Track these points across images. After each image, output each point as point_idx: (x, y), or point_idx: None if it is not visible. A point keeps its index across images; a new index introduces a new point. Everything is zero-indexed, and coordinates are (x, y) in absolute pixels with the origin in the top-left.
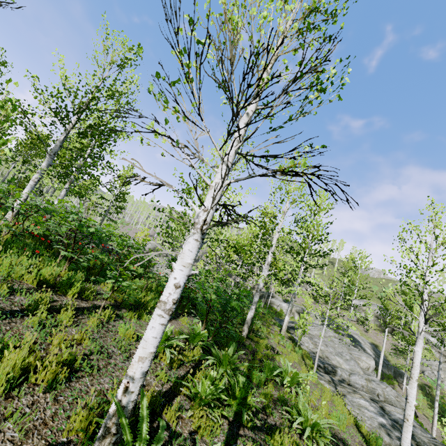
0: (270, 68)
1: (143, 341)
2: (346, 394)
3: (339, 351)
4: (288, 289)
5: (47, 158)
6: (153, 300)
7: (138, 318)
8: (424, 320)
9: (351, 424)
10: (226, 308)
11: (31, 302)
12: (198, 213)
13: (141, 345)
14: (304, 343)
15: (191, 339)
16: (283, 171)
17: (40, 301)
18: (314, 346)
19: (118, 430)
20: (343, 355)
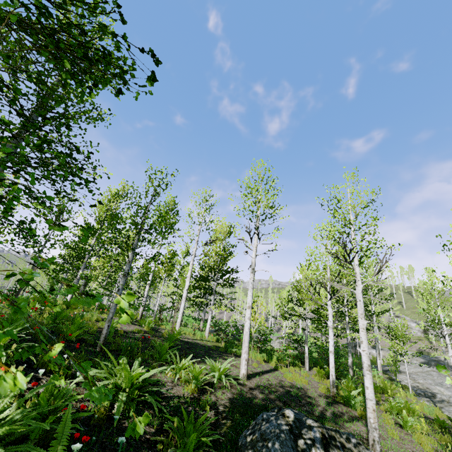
0: (329, 268)
1: (330, 363)
2: (444, 406)
3: (439, 382)
4: (369, 336)
5: (213, 297)
6: (296, 361)
7: (299, 370)
8: (447, 337)
9: (445, 418)
10: (339, 355)
11: (275, 365)
12: (328, 323)
13: (330, 364)
14: (404, 381)
15: (327, 376)
16: (348, 304)
17: (277, 364)
18: (413, 381)
19: (335, 386)
20: (443, 384)
